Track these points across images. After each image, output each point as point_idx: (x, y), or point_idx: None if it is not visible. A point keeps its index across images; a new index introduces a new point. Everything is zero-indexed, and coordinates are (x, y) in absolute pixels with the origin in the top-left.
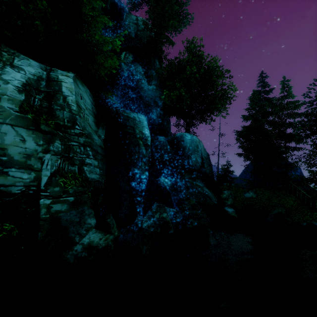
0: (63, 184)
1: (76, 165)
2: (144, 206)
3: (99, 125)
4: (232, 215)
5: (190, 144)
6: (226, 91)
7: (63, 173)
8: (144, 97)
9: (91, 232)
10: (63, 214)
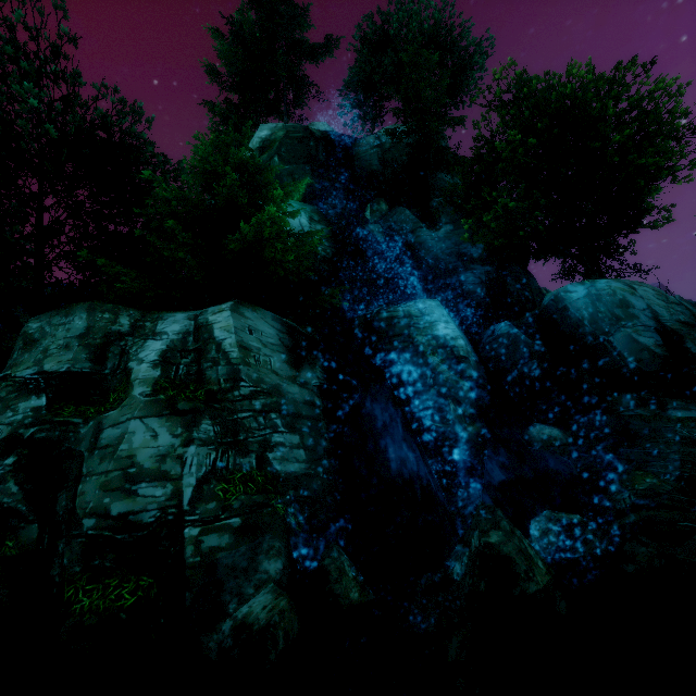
0: (223, 495)
1: (251, 453)
2: None
3: (301, 364)
4: None
5: (591, 308)
6: (650, 114)
7: (225, 474)
8: (432, 260)
9: (264, 591)
10: (225, 554)
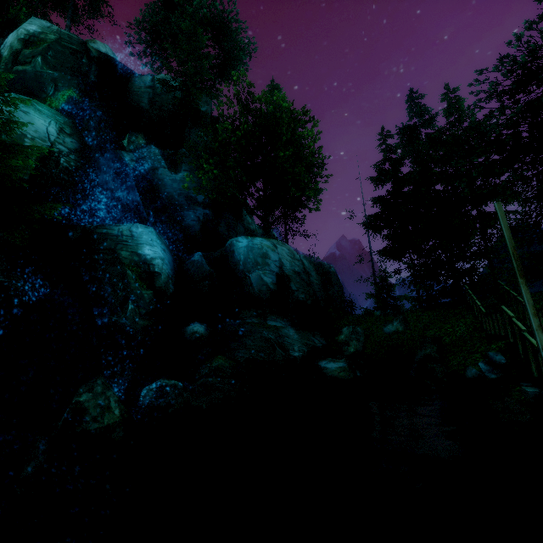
0: None
1: None
2: (132, 382)
3: None
4: (332, 375)
5: (246, 254)
6: (303, 147)
7: None
8: (166, 195)
9: None
10: None
